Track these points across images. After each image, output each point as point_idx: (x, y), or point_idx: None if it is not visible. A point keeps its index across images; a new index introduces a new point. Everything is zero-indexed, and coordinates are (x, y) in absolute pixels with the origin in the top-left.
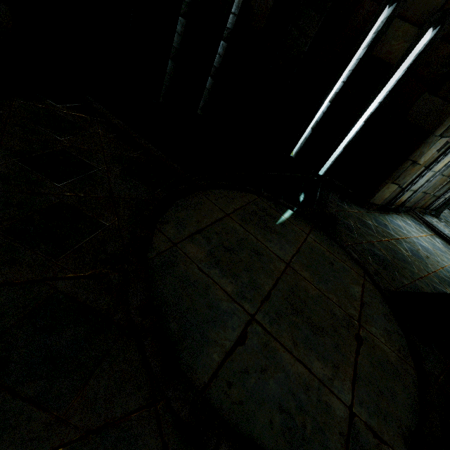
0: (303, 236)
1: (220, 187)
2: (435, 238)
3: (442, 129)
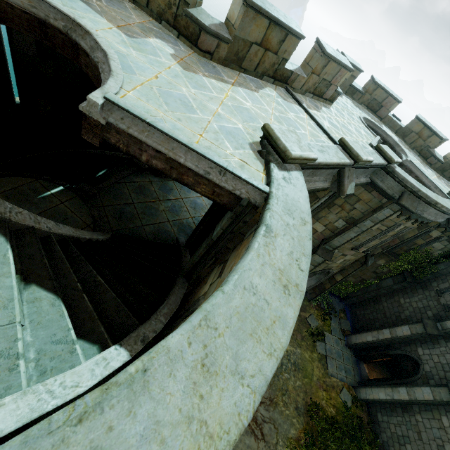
0: (57, 204)
1: (1, 176)
2: None
3: None
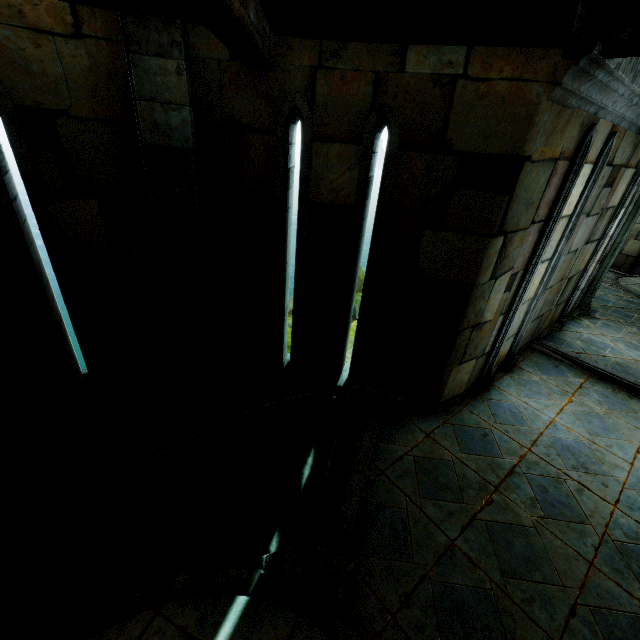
0: None
1: None
2: (590, 391)
3: (488, 271)
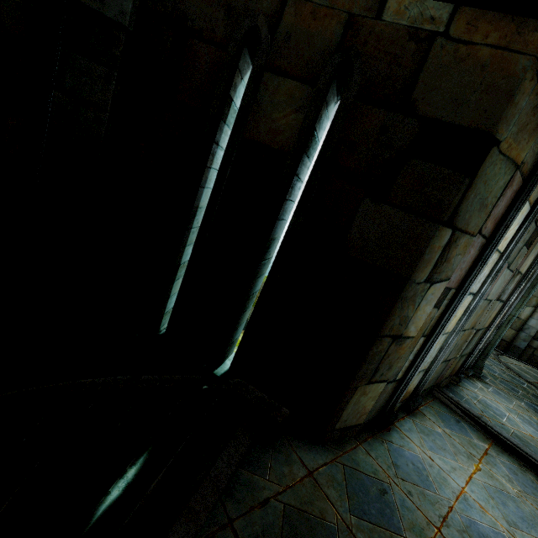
0: None
1: None
2: (497, 461)
3: (426, 269)
